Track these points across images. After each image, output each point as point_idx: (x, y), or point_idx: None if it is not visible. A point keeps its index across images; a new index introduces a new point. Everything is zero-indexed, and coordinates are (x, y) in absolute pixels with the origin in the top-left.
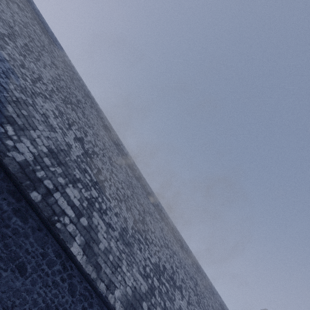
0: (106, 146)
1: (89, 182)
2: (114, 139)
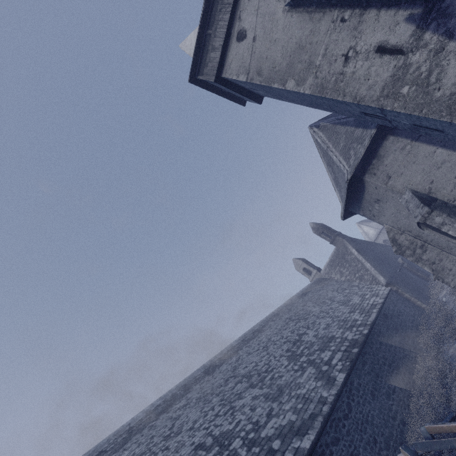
0: (143, 450)
1: (223, 454)
2: (118, 442)
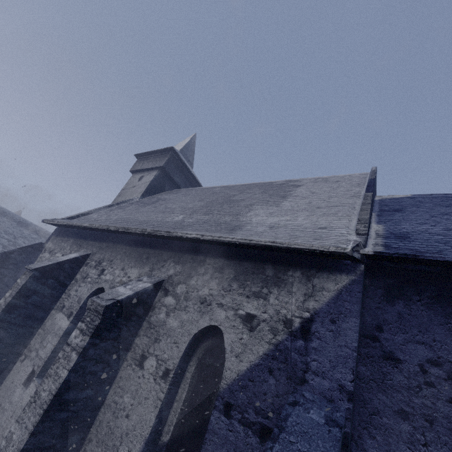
0: None
1: None
2: None
